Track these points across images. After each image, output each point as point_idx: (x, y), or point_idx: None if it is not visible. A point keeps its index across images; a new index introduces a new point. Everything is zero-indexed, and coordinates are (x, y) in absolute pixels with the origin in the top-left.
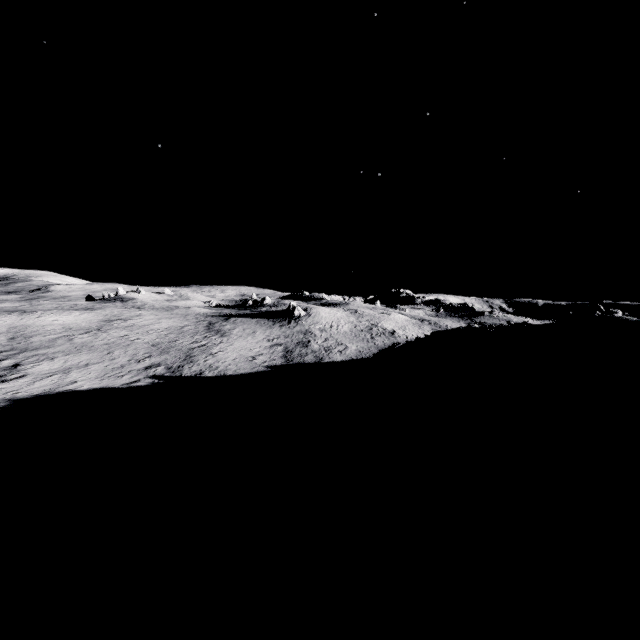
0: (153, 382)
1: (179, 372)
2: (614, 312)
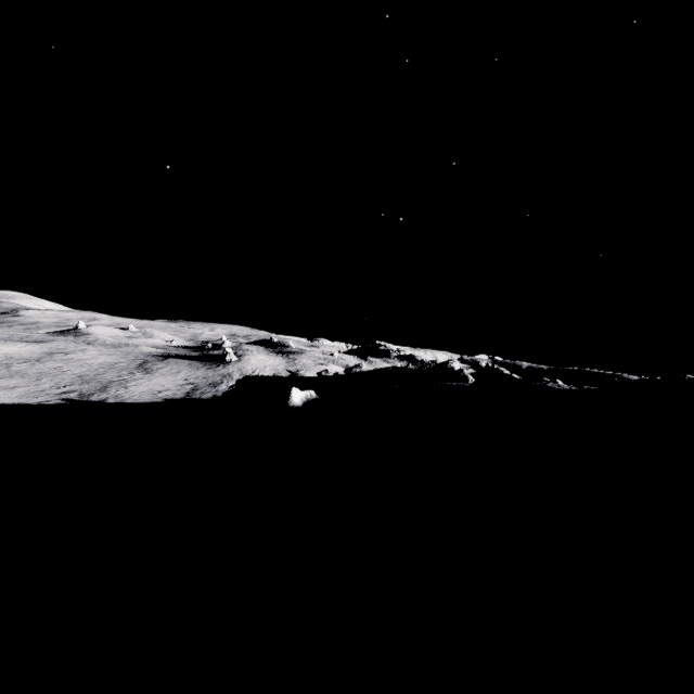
0: (60, 403)
1: (87, 398)
2: (299, 371)
